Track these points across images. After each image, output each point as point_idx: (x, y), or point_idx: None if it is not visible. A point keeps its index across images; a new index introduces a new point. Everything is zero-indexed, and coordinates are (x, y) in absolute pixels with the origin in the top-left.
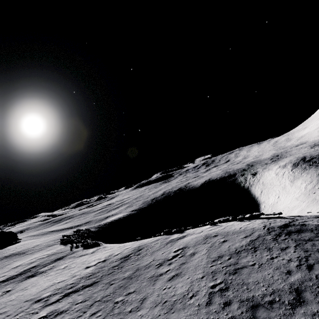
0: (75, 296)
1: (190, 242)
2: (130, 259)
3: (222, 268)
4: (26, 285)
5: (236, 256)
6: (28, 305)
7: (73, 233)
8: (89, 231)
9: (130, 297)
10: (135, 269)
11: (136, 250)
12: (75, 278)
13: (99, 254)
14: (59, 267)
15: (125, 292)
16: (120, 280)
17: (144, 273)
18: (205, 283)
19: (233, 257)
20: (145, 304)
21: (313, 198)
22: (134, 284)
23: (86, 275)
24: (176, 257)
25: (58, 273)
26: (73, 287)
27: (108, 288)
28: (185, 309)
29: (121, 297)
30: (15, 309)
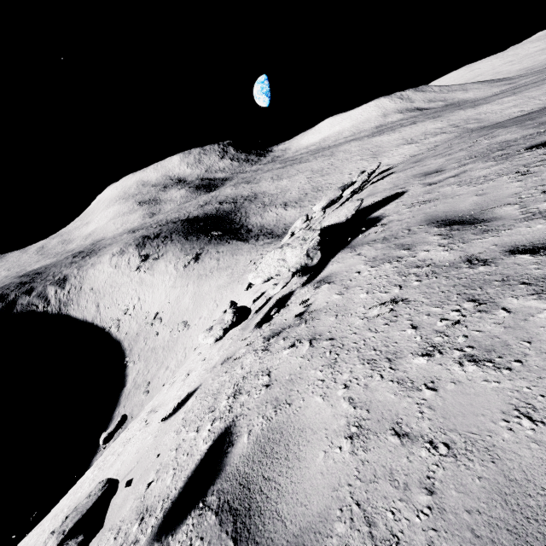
0: None
1: None
2: None
3: None
4: None
5: None
6: None
7: None
8: None
9: None
10: None
11: None
12: None
13: None
14: None
15: None
16: None
17: None
18: None
19: None
20: None
21: (197, 275)
22: None
23: None
24: None
25: None
26: None
27: None
28: None
29: None
30: None
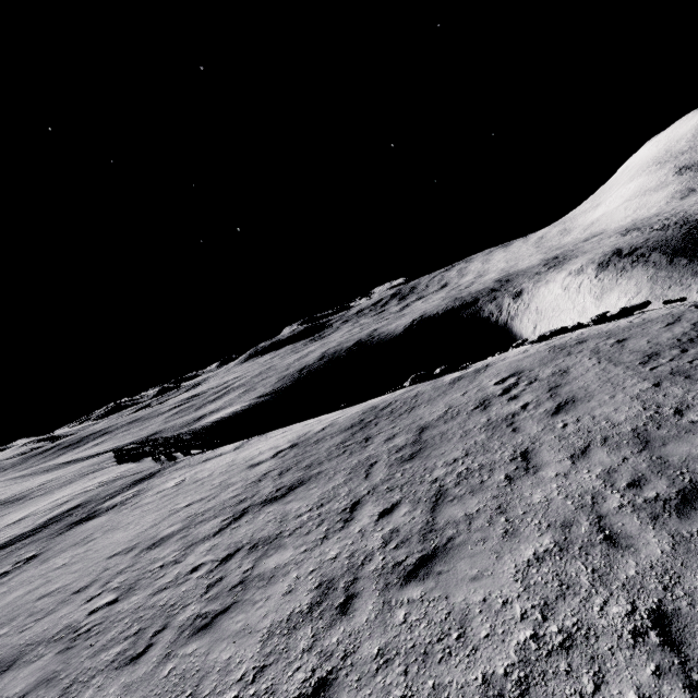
0: (275, 509)
1: (522, 365)
2: (375, 424)
3: (691, 364)
4: (84, 535)
5: (697, 345)
6: (128, 560)
7: (138, 445)
8: (174, 441)
9: (469, 463)
10: (414, 430)
11: (374, 411)
12: (237, 487)
13: (265, 444)
14: (159, 488)
15: (441, 462)
16: (392, 453)
17: (454, 427)
18: (681, 389)
19: (691, 347)
20: (542, 458)
21: None
22: (449, 446)
23: (269, 475)
24: (518, 387)
25: (168, 496)
26: (248, 500)
27: (372, 471)
28: (697, 431)
29: (439, 471)
30: (88, 576)
